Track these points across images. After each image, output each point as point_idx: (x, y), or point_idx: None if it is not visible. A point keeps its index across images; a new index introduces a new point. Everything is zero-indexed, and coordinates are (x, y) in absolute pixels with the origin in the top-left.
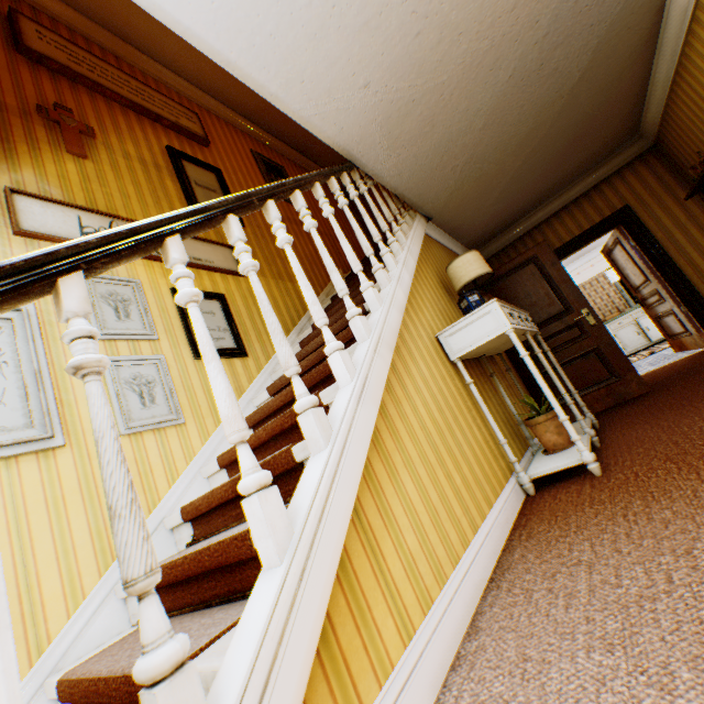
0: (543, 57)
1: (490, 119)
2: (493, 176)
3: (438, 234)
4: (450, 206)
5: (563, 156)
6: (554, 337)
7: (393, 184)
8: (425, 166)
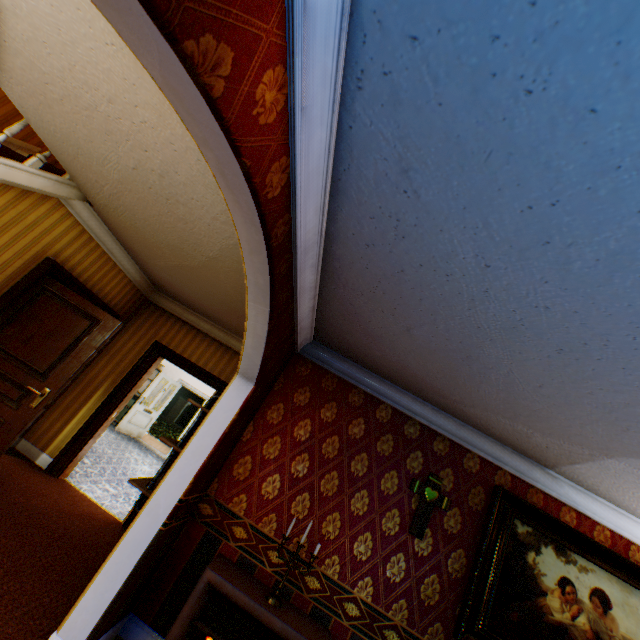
0: (169, 195)
1: (128, 184)
2: (154, 244)
3: (98, 225)
4: (112, 217)
5: (224, 307)
6: (7, 380)
7: (18, 107)
8: (59, 139)
